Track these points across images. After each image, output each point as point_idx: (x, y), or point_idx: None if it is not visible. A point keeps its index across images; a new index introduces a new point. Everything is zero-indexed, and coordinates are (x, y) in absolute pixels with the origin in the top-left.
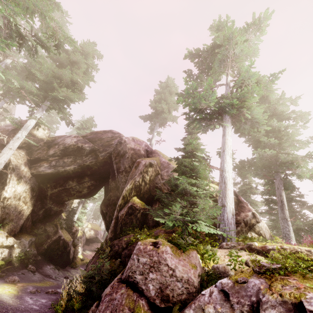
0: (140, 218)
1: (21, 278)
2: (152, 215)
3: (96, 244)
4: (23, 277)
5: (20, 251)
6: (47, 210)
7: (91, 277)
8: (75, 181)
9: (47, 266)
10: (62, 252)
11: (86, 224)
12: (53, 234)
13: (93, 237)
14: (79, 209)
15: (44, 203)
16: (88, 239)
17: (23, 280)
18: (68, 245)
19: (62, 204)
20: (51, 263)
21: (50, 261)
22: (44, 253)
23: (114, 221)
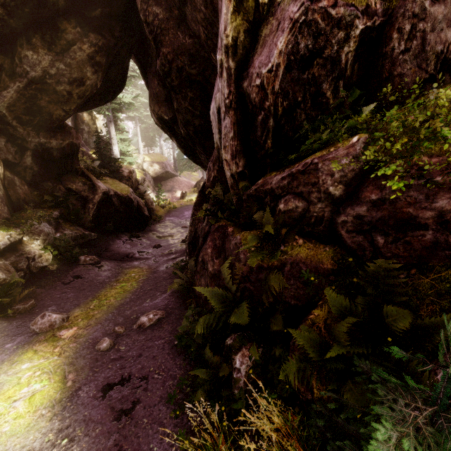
0: (350, 67)
1: (77, 289)
2: (414, 34)
3: (171, 181)
4: (80, 283)
5: (43, 244)
6: (38, 153)
7: (252, 310)
8: (41, 48)
9: (115, 241)
10: (127, 213)
11: (141, 158)
12: (91, 194)
13: (162, 173)
14: (113, 135)
15: (15, 138)
16: (156, 177)
17: (81, 294)
18: (130, 200)
19: (63, 129)
20: (120, 233)
21: (117, 231)
22: (96, 225)
23: (232, 118)
